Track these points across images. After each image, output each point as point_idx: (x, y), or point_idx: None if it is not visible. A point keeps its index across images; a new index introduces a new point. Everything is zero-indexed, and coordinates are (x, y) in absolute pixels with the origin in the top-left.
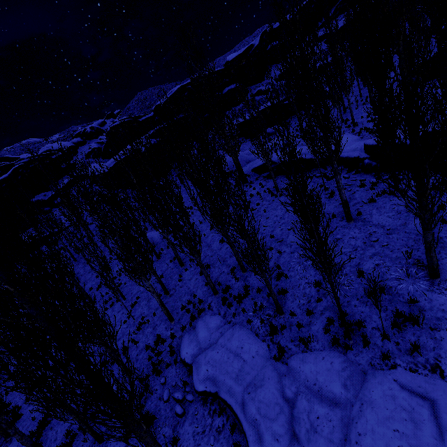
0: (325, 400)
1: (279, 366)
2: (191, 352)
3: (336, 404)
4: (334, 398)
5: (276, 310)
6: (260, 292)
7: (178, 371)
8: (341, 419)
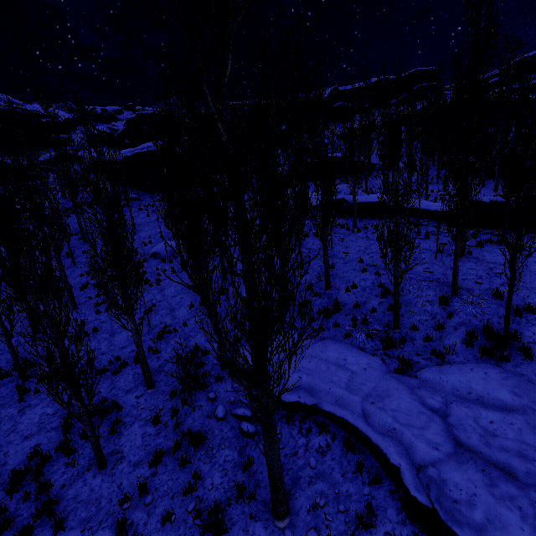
0: (491, 407)
1: (405, 379)
2: None
3: (508, 410)
4: (504, 405)
5: (386, 325)
6: (357, 309)
7: (237, 386)
8: (527, 422)
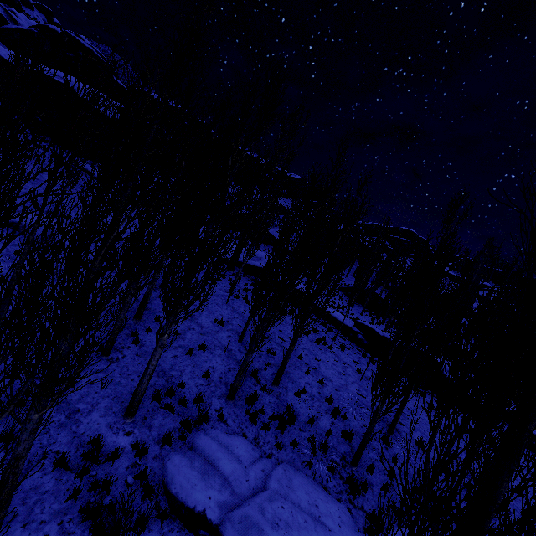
0: None
1: None
2: (220, 497)
3: None
4: None
5: (343, 457)
6: (311, 424)
7: None
8: None
